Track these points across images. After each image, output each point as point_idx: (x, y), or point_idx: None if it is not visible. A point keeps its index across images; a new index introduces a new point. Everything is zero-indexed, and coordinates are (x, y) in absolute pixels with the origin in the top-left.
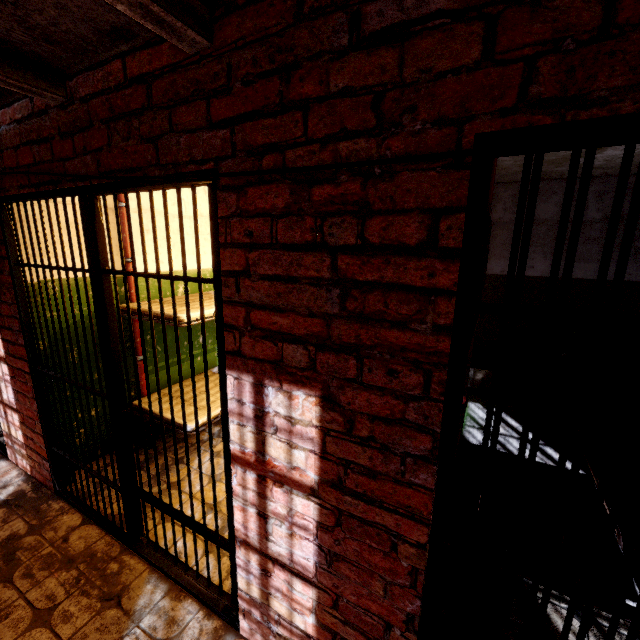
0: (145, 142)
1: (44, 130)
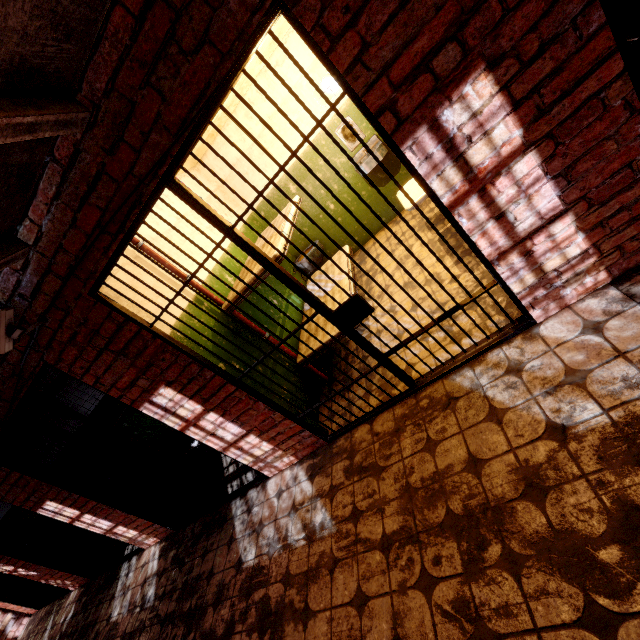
0: (196, 54)
1: (89, 171)
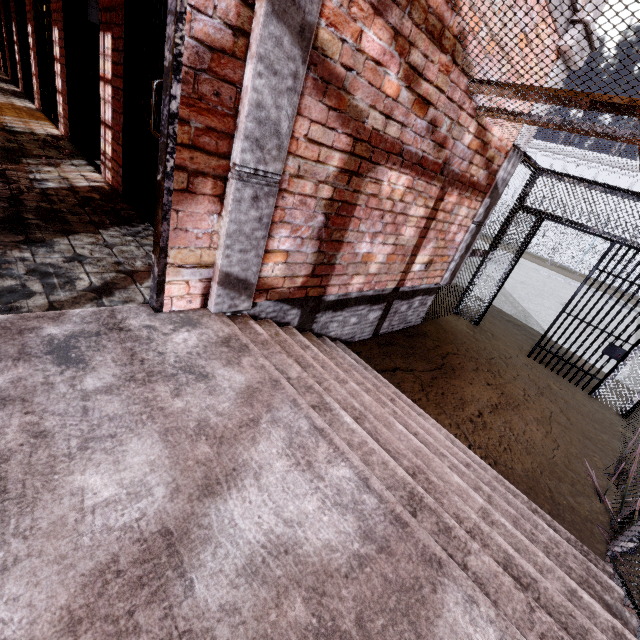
0: None
1: None
